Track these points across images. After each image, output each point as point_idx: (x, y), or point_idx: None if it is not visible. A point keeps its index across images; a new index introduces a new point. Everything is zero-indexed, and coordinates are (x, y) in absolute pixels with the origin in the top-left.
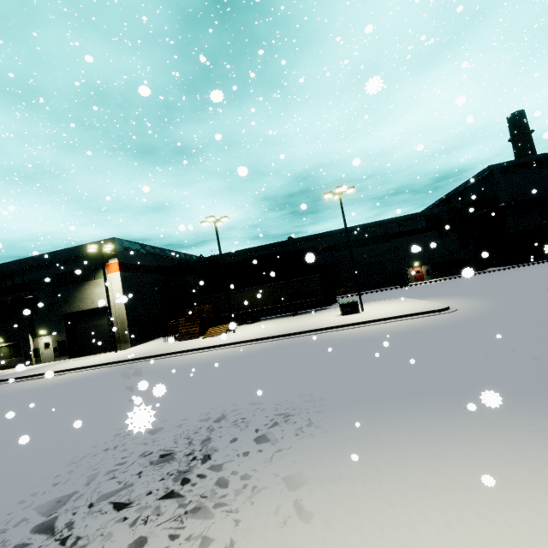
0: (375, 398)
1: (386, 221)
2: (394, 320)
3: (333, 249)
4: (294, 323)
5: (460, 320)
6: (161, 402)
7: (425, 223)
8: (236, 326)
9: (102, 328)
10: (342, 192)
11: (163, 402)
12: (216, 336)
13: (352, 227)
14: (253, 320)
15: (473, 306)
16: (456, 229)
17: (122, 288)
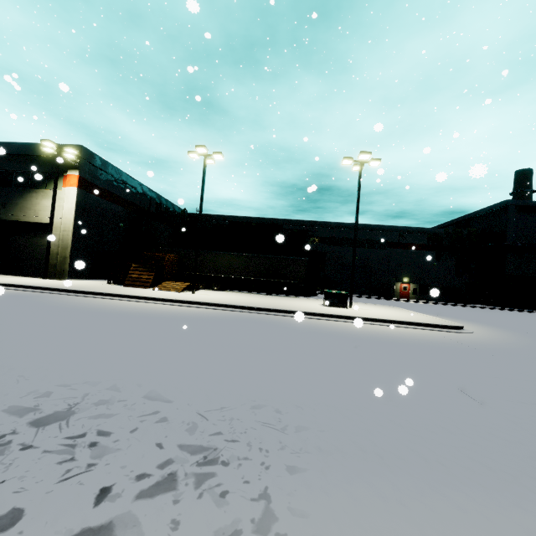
0: (437, 468)
1: (388, 227)
2: (394, 325)
3: (325, 241)
4: (267, 300)
5: (491, 345)
6: (0, 349)
7: (427, 240)
8: (199, 289)
9: (39, 248)
10: (364, 162)
11: (2, 349)
12: (169, 290)
13: (351, 224)
14: (219, 287)
15: (491, 333)
16: (456, 256)
17: (76, 208)
